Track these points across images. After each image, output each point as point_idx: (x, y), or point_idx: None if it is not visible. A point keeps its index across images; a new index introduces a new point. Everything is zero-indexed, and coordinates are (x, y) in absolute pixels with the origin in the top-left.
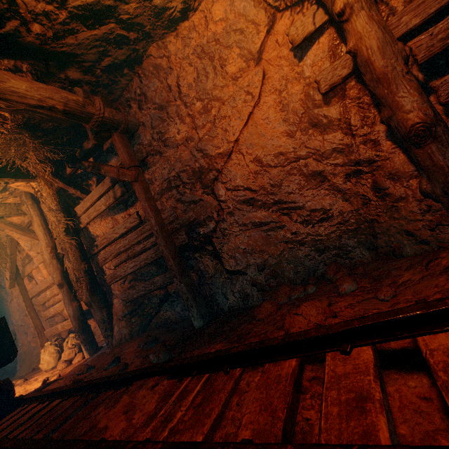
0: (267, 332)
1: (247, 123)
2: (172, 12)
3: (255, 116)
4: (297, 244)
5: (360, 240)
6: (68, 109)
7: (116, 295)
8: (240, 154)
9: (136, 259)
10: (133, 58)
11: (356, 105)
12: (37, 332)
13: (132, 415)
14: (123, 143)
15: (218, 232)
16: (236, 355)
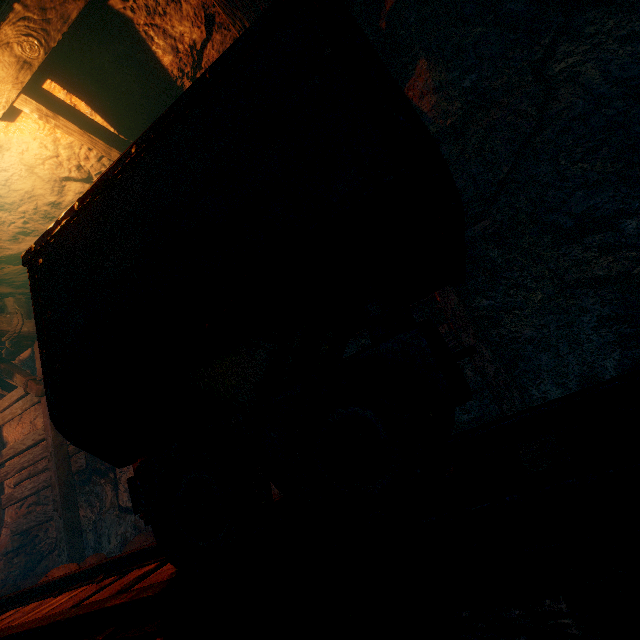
0: None
1: None
2: None
3: None
4: None
5: None
6: None
7: (7, 522)
8: None
9: (36, 479)
10: None
11: None
12: None
13: None
14: None
15: None
16: None
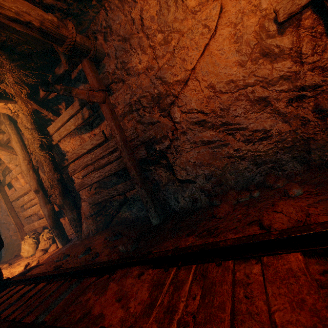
0: (237, 228)
1: (203, 54)
2: None
3: (210, 47)
4: (238, 159)
5: (294, 155)
6: (44, 28)
7: (84, 199)
8: (197, 81)
9: (101, 170)
10: None
11: (309, 34)
12: (17, 228)
13: (127, 303)
14: (92, 69)
15: (172, 149)
16: (226, 248)
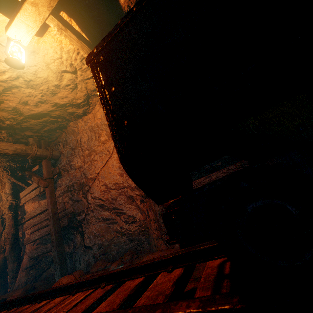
0: None
1: (105, 165)
2: (78, 113)
3: (108, 162)
4: (121, 234)
5: (146, 237)
6: (16, 152)
7: (26, 252)
8: (98, 181)
9: (41, 230)
10: (61, 126)
11: None
12: None
13: None
14: (47, 165)
15: (85, 220)
16: (17, 300)
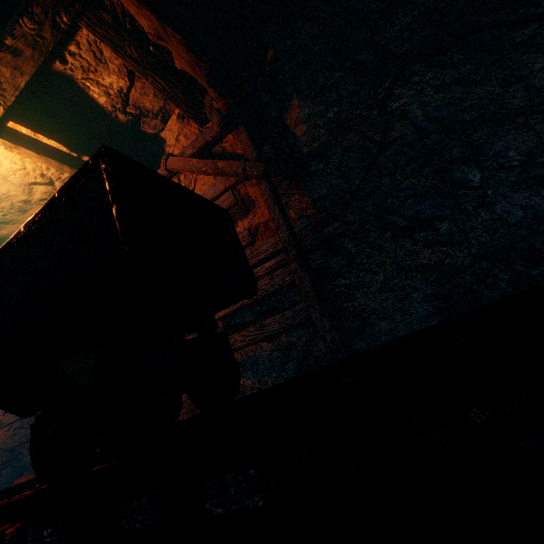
0: None
1: None
2: None
3: None
4: None
5: None
6: None
7: None
8: None
9: None
10: None
11: None
12: None
13: None
14: None
15: None
16: None
